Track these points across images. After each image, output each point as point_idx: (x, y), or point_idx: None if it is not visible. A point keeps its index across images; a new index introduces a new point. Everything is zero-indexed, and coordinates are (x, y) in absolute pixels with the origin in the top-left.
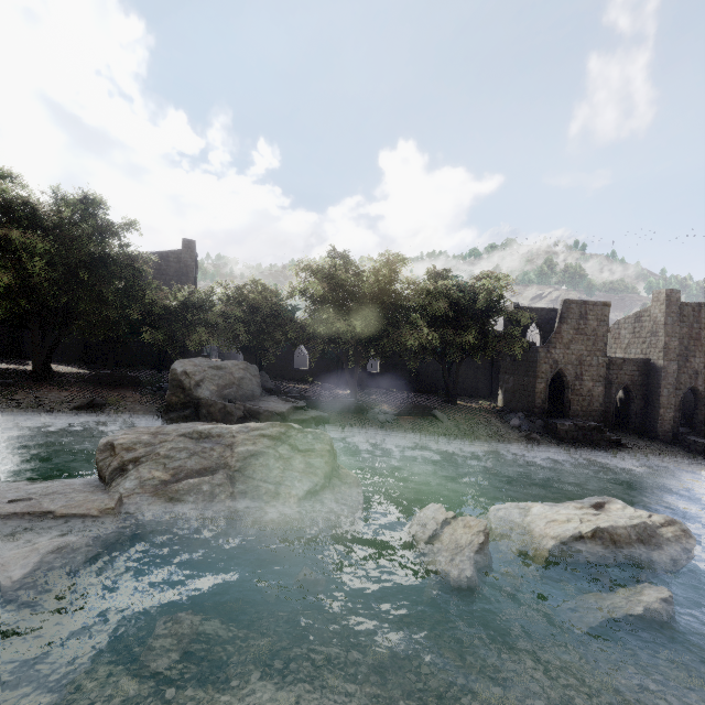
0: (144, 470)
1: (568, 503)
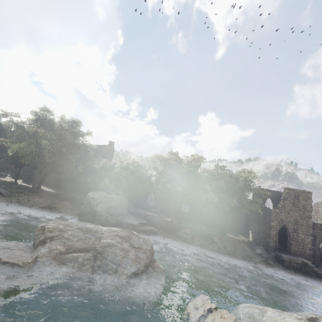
0: (54, 244)
1: (291, 313)
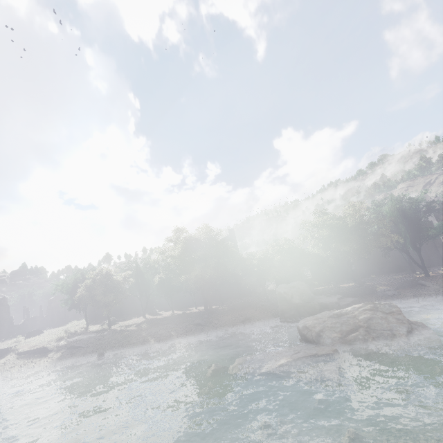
0: (329, 334)
1: None
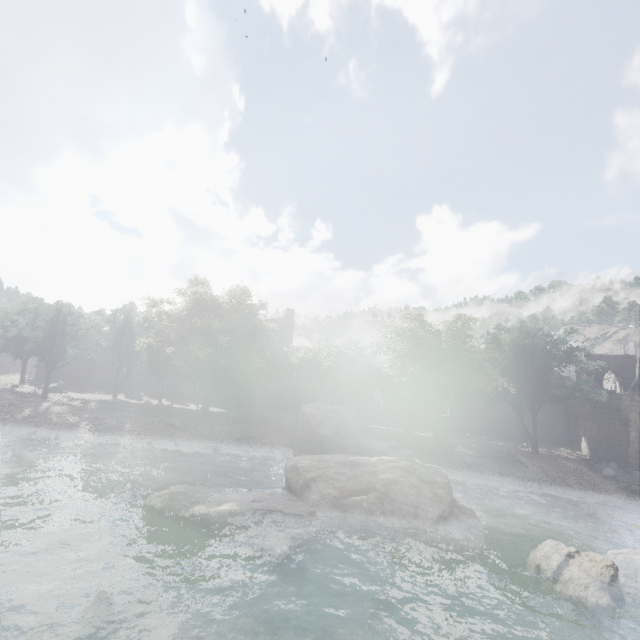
0: (321, 487)
1: None
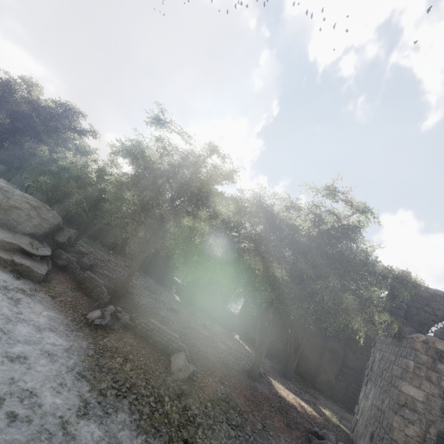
0: None
1: None
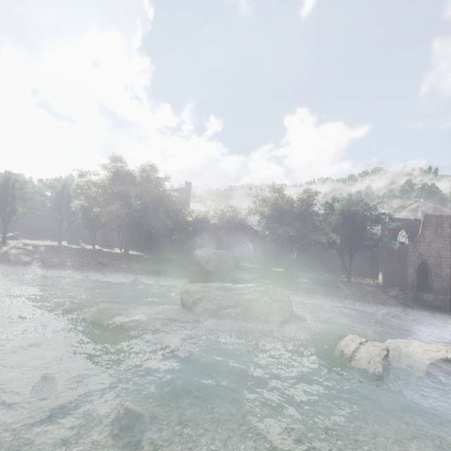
0: (205, 304)
1: (437, 342)
